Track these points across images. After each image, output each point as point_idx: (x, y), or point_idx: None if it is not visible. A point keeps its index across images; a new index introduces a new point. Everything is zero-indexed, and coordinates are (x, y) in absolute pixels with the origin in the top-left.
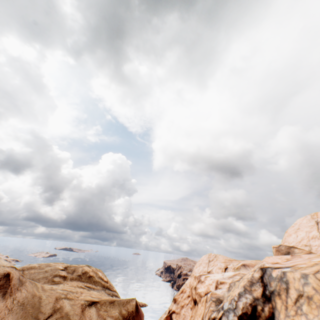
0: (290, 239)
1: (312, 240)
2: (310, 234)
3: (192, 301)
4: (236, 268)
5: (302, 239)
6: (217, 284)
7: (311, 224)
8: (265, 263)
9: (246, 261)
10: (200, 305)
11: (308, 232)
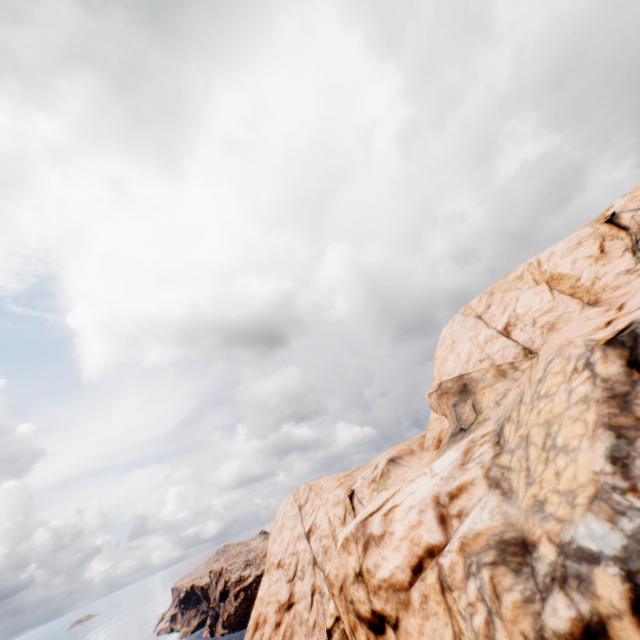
0: (448, 366)
1: (488, 345)
2: (480, 338)
3: (362, 629)
4: (381, 476)
5: (470, 355)
6: (441, 509)
7: (472, 324)
8: (587, 338)
9: (390, 452)
10: (414, 620)
11: (475, 338)
